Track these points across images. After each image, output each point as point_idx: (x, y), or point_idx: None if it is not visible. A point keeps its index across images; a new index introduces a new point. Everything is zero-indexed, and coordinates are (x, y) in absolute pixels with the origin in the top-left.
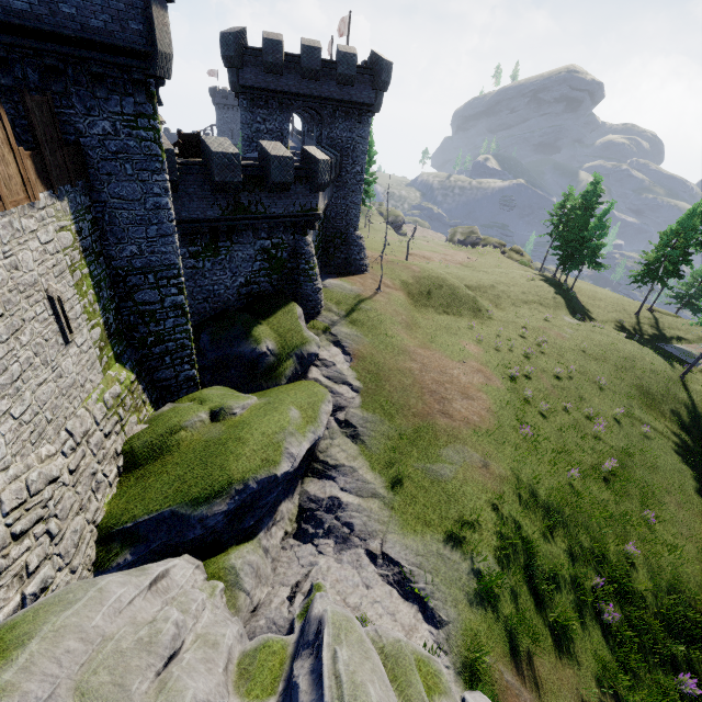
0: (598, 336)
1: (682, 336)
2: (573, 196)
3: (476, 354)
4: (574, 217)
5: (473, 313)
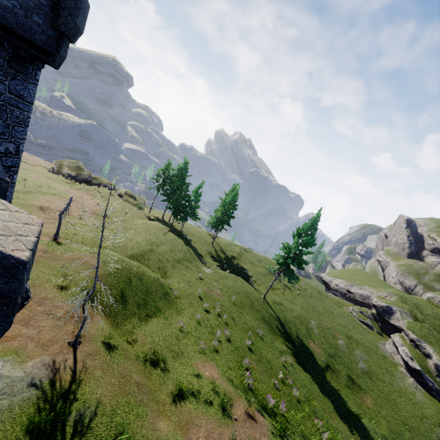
0: (227, 281)
1: (233, 255)
2: (170, 166)
3: (223, 383)
4: (174, 181)
5: (166, 300)
